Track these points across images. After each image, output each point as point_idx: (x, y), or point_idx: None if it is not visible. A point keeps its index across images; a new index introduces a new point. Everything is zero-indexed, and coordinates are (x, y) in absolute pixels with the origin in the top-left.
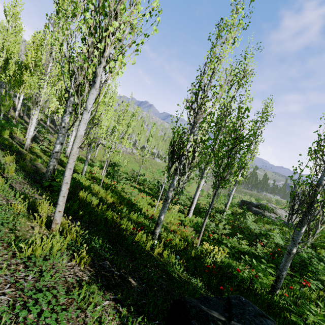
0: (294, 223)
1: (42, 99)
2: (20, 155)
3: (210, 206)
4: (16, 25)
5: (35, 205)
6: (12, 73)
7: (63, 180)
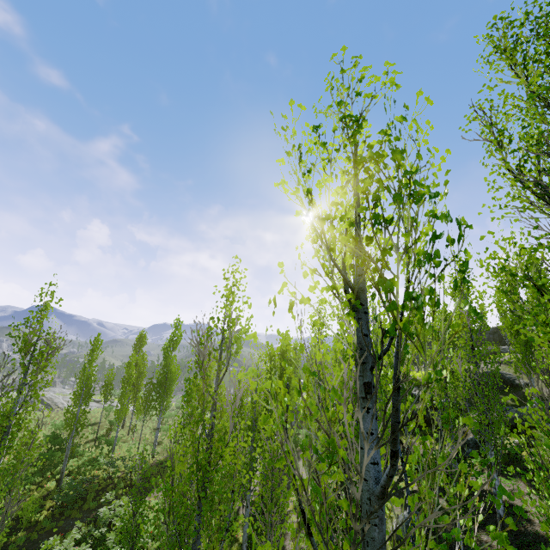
0: None
1: None
2: None
3: None
4: None
5: None
6: None
7: None
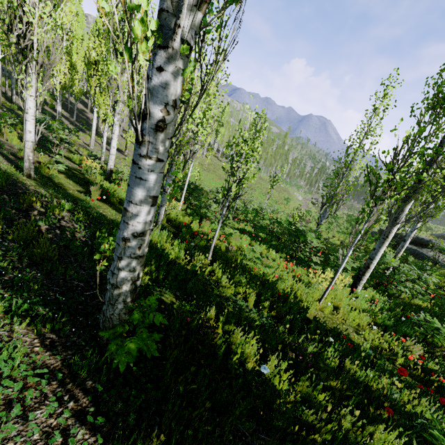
0: None
1: (36, 39)
2: (14, 196)
3: None
4: None
5: None
6: None
7: None
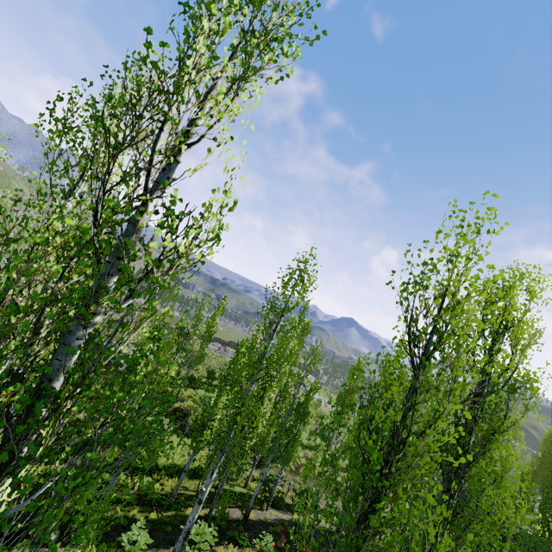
0: None
1: None
2: None
3: None
4: None
5: None
6: None
7: None
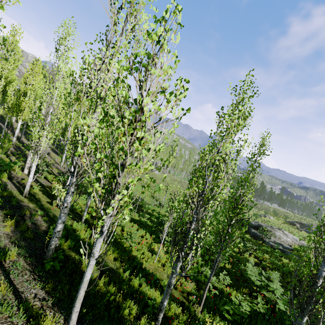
0: (293, 247)
1: (42, 147)
2: (19, 209)
3: (212, 272)
4: (15, 53)
5: (39, 322)
6: (11, 105)
7: (69, 322)
